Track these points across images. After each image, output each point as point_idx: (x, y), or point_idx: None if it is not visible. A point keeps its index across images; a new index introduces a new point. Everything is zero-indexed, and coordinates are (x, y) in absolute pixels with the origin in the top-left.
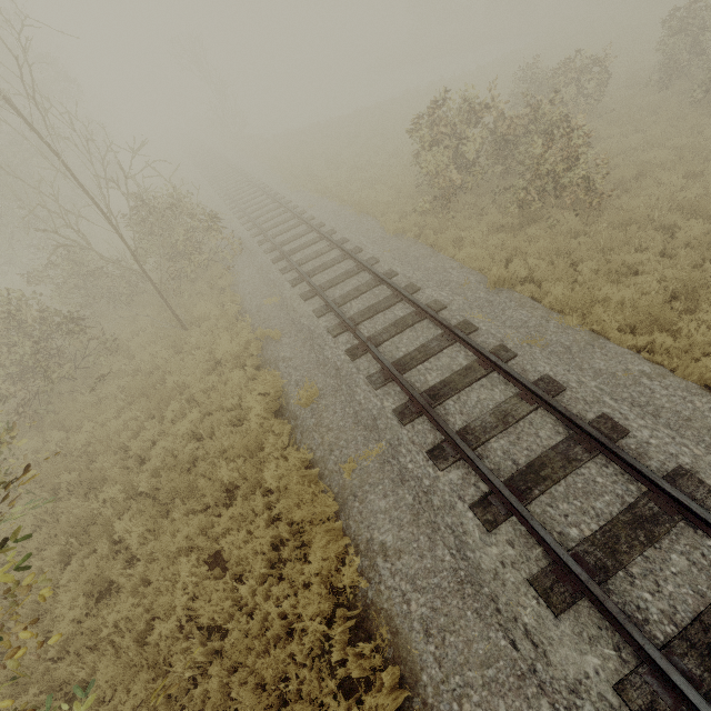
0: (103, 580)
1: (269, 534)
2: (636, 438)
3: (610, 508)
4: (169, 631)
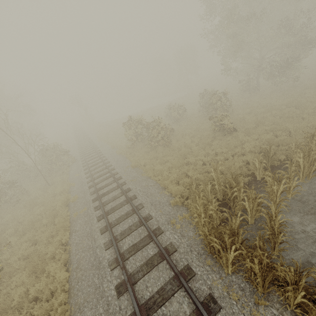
0: (1, 255)
1: (51, 235)
2: (138, 198)
3: (124, 213)
4: (15, 259)
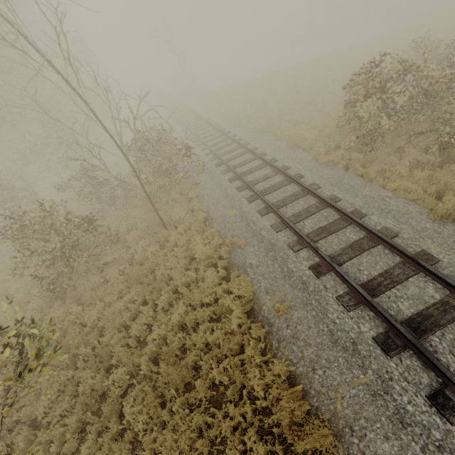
0: None
1: (262, 448)
2: None
3: None
4: None
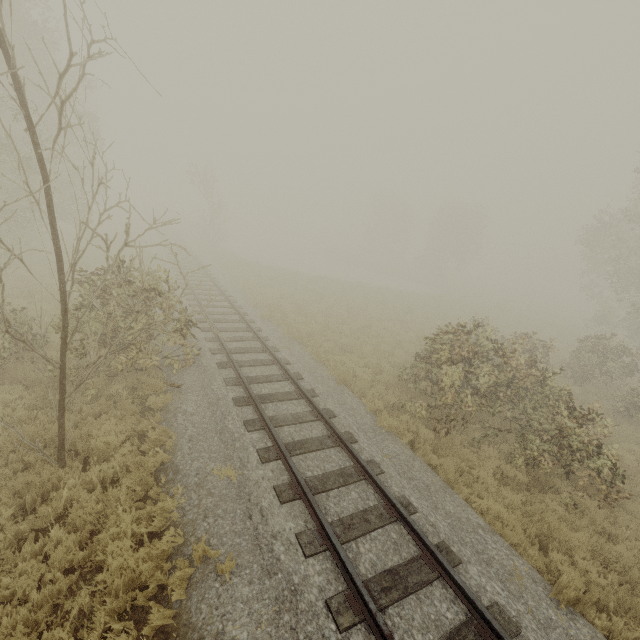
0: None
1: None
2: None
3: None
4: None
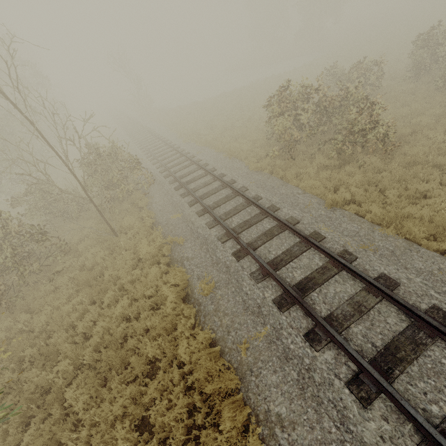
0: (55, 441)
1: (185, 402)
2: None
3: None
4: None
